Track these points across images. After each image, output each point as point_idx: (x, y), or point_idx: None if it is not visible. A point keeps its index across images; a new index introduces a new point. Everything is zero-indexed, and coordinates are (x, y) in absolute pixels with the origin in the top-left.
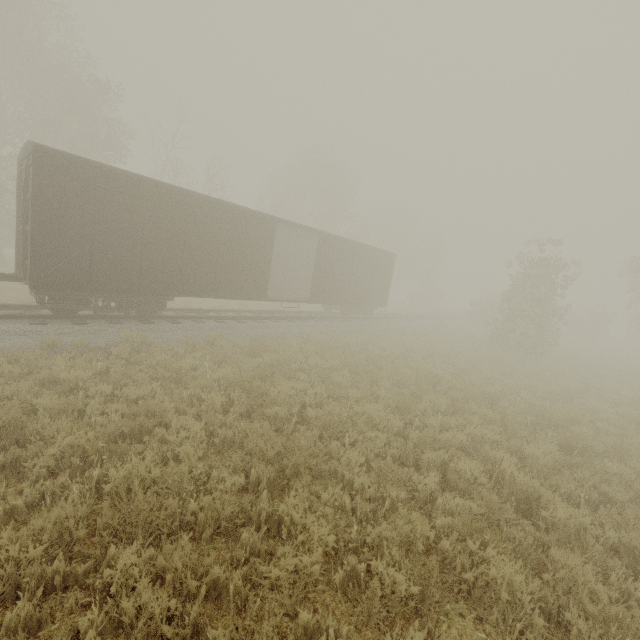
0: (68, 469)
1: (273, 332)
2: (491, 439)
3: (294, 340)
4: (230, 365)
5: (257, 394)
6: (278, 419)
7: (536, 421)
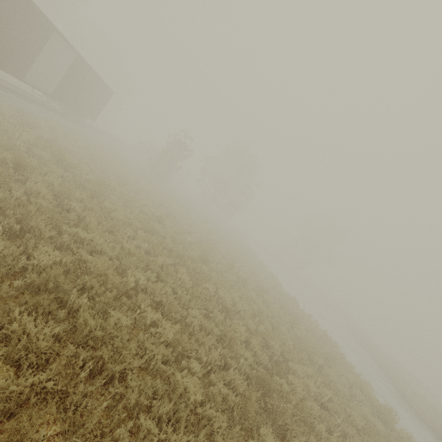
0: (11, 168)
1: (22, 107)
2: (151, 205)
3: (43, 123)
4: (27, 131)
5: (60, 158)
6: (74, 174)
7: (161, 205)
